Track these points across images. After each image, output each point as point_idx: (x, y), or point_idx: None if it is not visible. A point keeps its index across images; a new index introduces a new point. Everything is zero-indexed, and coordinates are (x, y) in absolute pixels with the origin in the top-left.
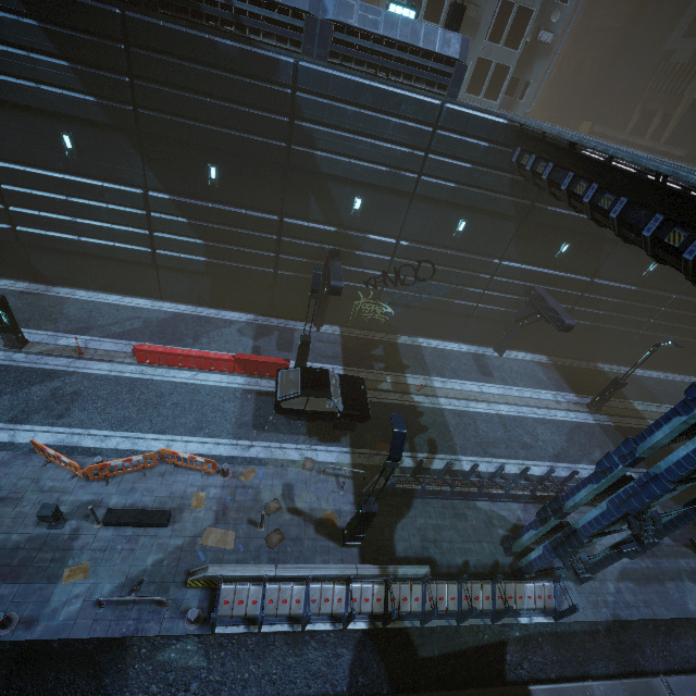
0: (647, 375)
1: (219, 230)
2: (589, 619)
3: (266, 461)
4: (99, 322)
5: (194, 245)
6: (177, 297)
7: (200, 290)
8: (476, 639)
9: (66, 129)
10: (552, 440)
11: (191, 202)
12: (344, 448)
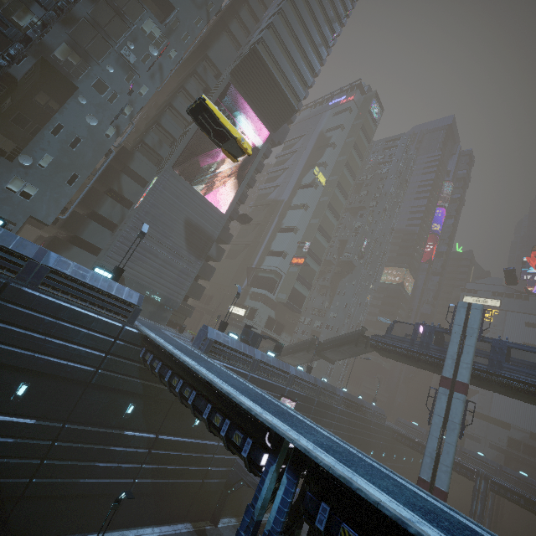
0: None
1: None
2: None
3: None
4: None
5: None
6: None
7: None
8: None
9: None
10: None
11: None
12: None
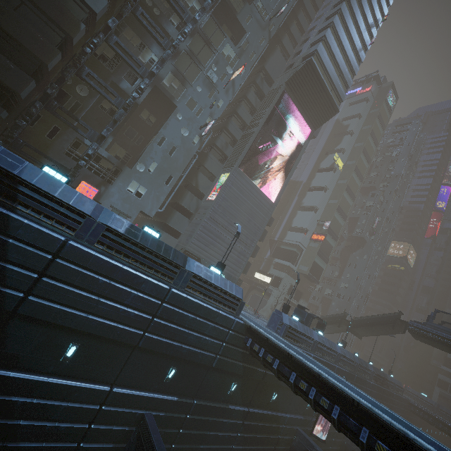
0: None
1: None
2: None
3: None
4: None
5: None
6: None
7: None
8: None
9: None
10: None
11: None
12: None
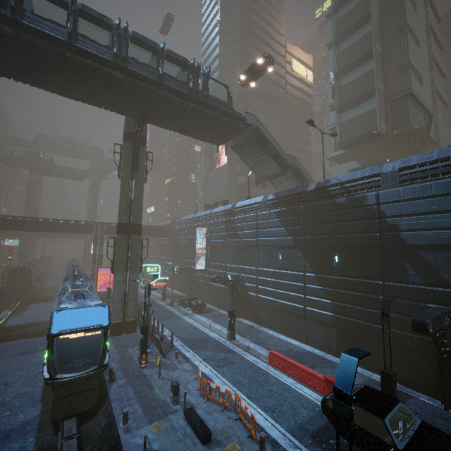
0: None
1: (339, 292)
2: None
3: None
4: (267, 342)
5: (325, 303)
6: (315, 343)
7: (329, 340)
8: None
9: (280, 252)
10: None
11: (324, 276)
12: None
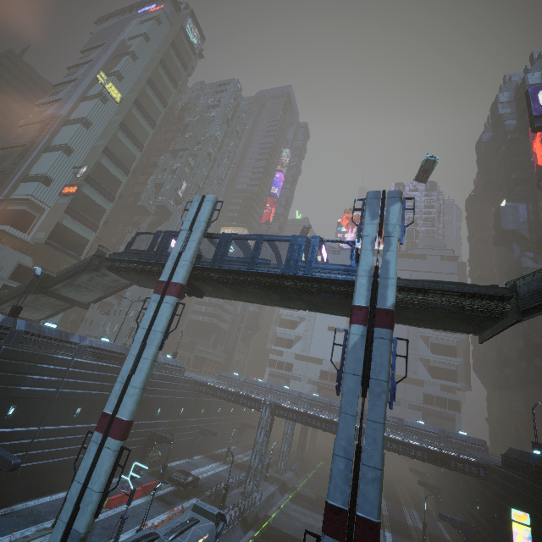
0: (225, 450)
1: None
2: (264, 499)
3: (185, 509)
4: None
5: None
6: None
7: None
8: (254, 514)
9: (81, 405)
10: (227, 474)
11: None
12: (195, 498)
